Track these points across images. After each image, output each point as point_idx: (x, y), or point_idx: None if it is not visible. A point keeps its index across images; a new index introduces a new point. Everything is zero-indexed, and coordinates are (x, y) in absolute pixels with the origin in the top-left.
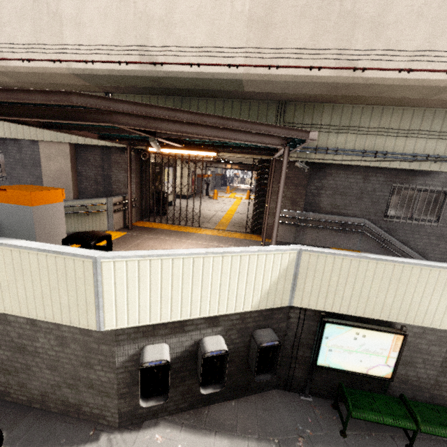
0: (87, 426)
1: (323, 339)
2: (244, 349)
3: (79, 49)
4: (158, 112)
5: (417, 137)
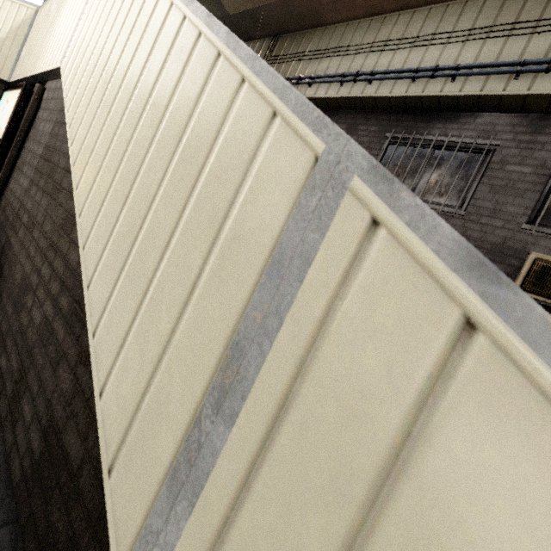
0: None
1: None
2: None
3: None
4: None
5: (428, 47)
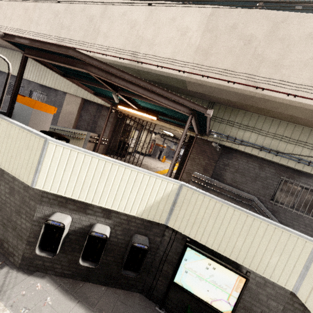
0: (1, 258)
1: (183, 260)
2: (123, 246)
3: (102, 47)
4: (113, 70)
5: (303, 147)
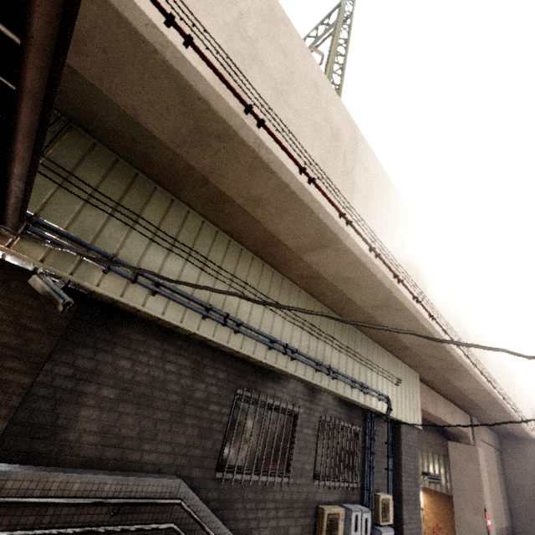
0: None
1: None
2: None
3: None
4: None
5: (275, 313)
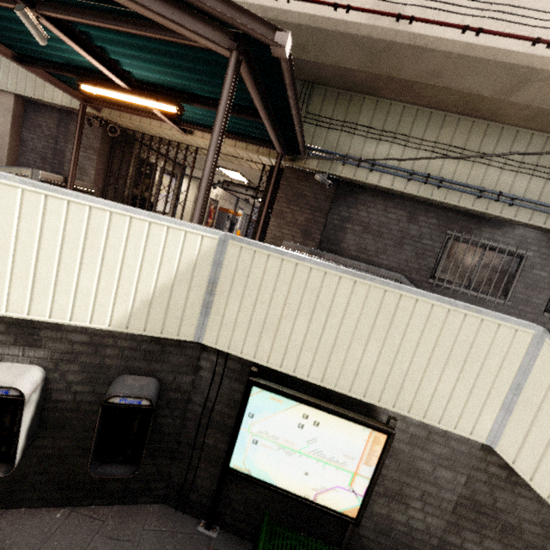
0: None
1: (246, 416)
2: (95, 409)
3: None
4: None
5: (488, 165)
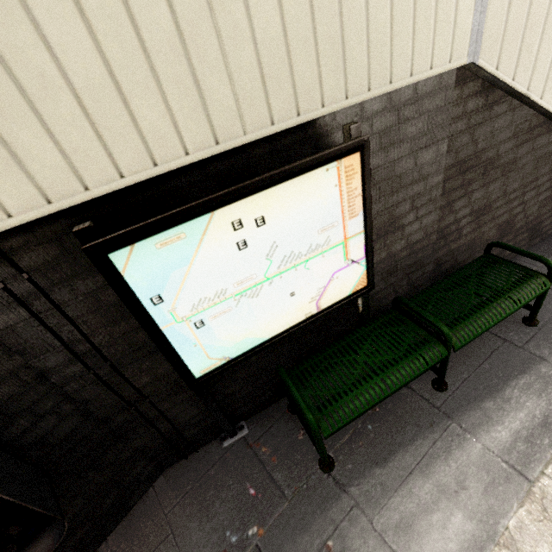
0: None
1: (151, 309)
2: None
3: None
4: None
5: None
